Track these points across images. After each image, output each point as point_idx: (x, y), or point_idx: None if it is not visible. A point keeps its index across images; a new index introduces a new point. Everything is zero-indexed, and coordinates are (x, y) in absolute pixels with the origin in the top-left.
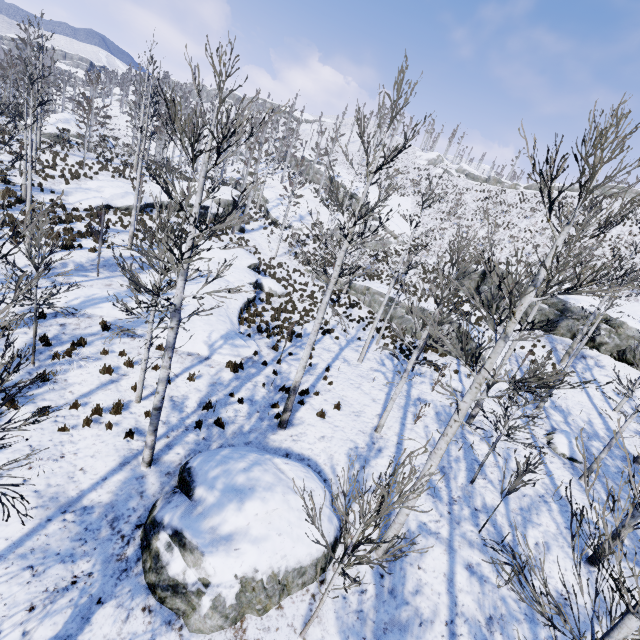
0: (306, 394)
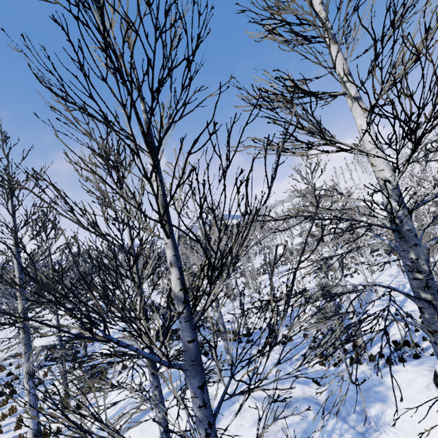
0: (347, 275)
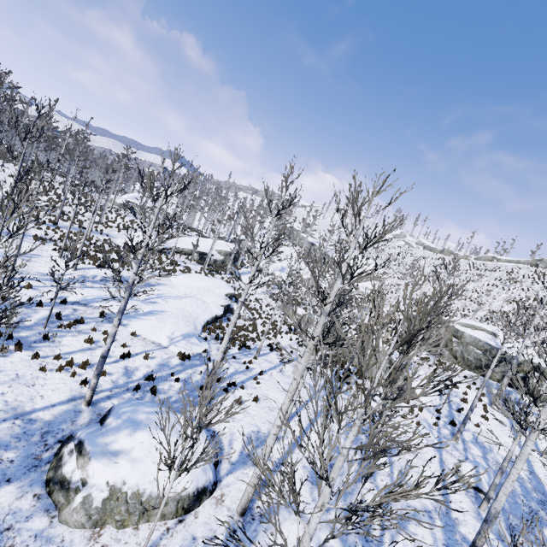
0: (233, 386)
